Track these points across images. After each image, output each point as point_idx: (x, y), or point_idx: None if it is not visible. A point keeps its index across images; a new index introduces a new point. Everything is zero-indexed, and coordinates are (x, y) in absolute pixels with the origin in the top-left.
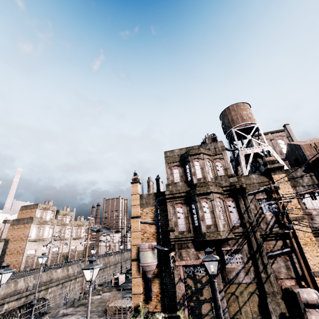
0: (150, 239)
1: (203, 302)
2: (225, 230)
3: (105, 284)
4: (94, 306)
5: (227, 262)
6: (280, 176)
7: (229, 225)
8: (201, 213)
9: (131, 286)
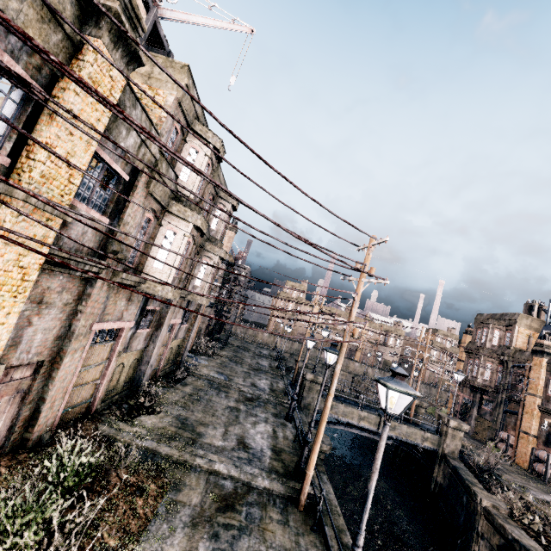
0: None
1: (465, 419)
2: (484, 383)
3: None
4: None
5: (483, 405)
6: (538, 359)
7: (492, 383)
8: (472, 367)
9: None
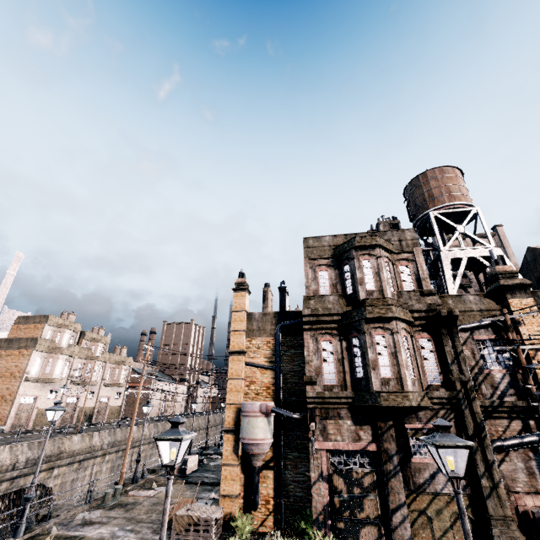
0: (262, 396)
1: (363, 524)
2: (415, 390)
3: (161, 470)
4: (143, 510)
5: (413, 452)
6: (523, 301)
7: (420, 383)
8: (372, 354)
9: (209, 478)
